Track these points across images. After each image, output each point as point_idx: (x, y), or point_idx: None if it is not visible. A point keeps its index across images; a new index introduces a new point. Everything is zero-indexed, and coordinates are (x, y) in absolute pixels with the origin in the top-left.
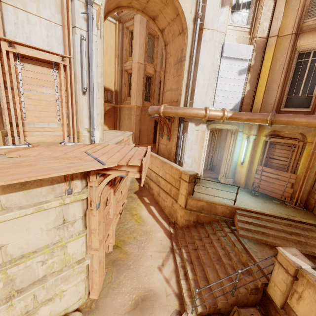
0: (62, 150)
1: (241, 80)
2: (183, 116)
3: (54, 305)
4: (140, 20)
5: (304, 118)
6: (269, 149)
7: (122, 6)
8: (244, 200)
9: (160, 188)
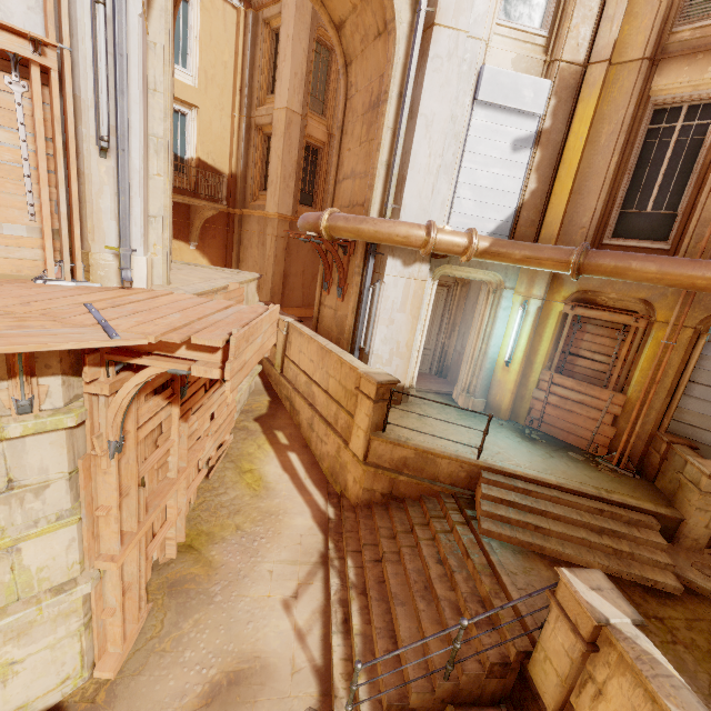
0: (24, 296)
1: (519, 163)
2: (375, 241)
3: None
4: (297, 4)
5: (654, 262)
6: (570, 334)
7: None
8: (504, 448)
9: (314, 411)
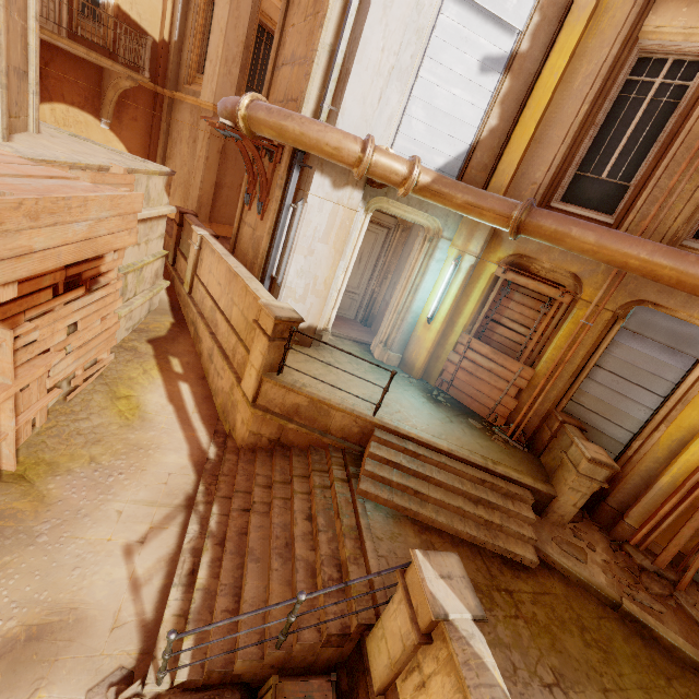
0: None
1: (484, 89)
2: (301, 146)
3: None
4: None
5: (594, 232)
6: (497, 300)
7: None
8: (406, 407)
9: (213, 341)
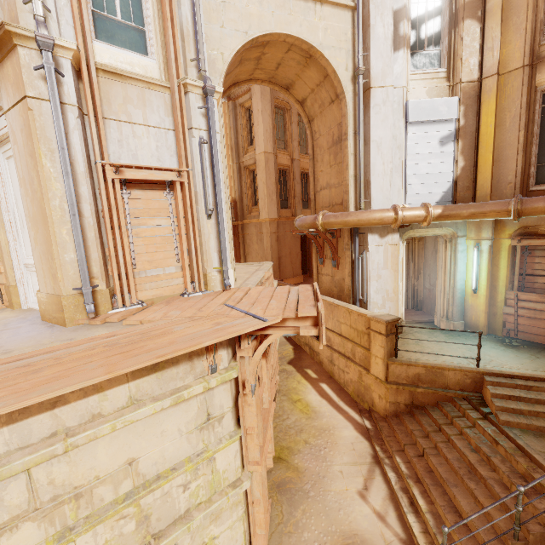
0: (192, 306)
1: (447, 152)
2: (358, 226)
3: None
4: (261, 91)
5: None
6: (522, 260)
7: (240, 81)
8: (494, 356)
9: (332, 350)
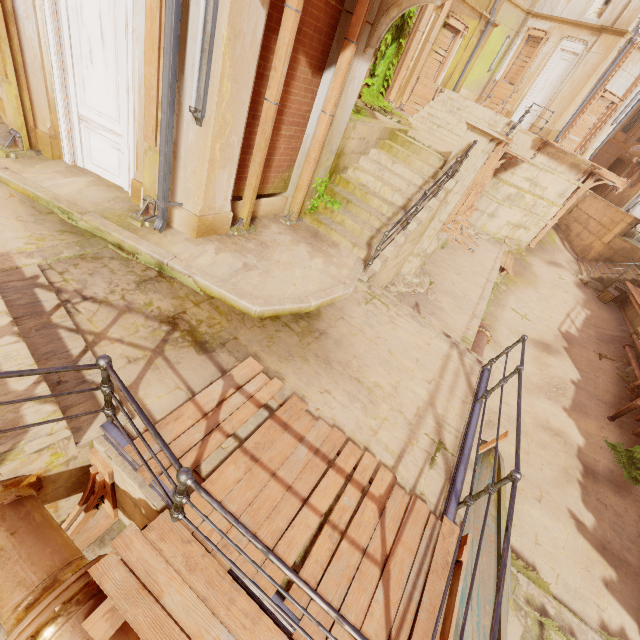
0: None
1: None
2: None
3: (523, 233)
4: None
5: None
6: None
7: None
8: None
9: (586, 228)
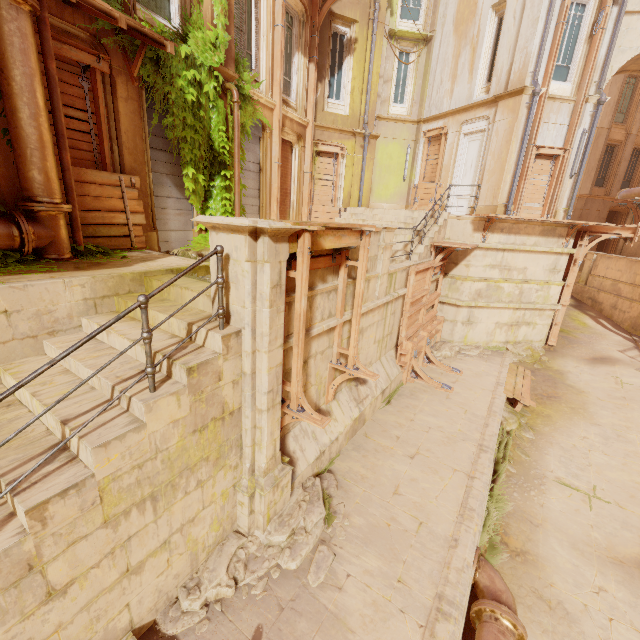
0: None
1: None
2: None
3: (528, 330)
4: None
5: None
6: None
7: None
8: None
9: (619, 296)
